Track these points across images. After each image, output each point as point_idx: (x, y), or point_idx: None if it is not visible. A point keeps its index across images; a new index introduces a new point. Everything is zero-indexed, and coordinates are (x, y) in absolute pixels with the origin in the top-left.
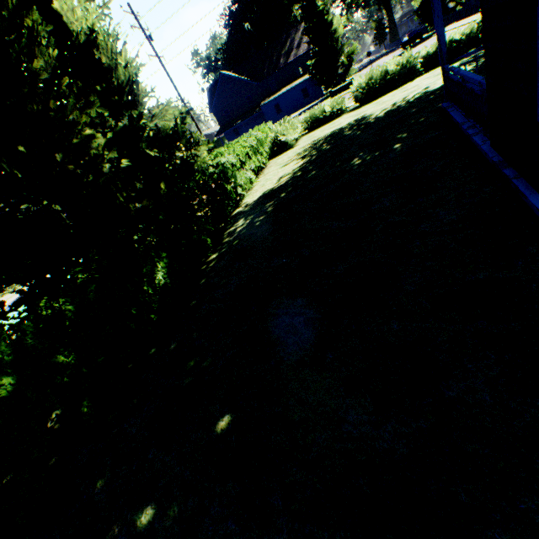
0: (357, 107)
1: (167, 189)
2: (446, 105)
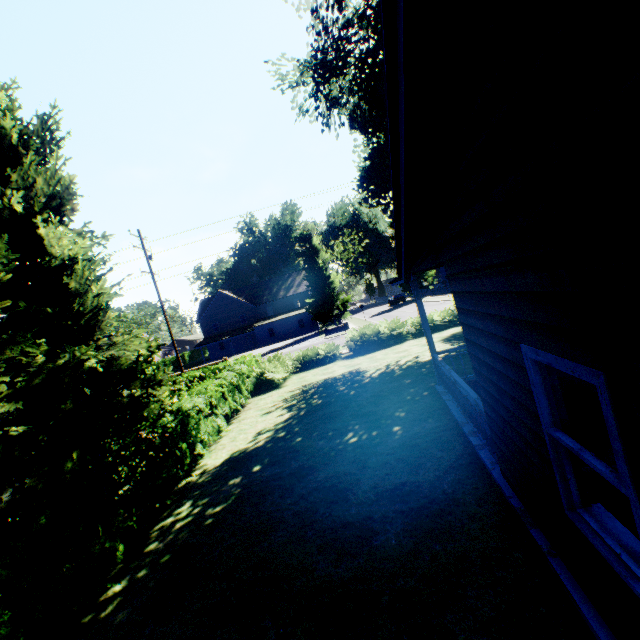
0: (351, 355)
1: (80, 459)
2: (440, 390)
